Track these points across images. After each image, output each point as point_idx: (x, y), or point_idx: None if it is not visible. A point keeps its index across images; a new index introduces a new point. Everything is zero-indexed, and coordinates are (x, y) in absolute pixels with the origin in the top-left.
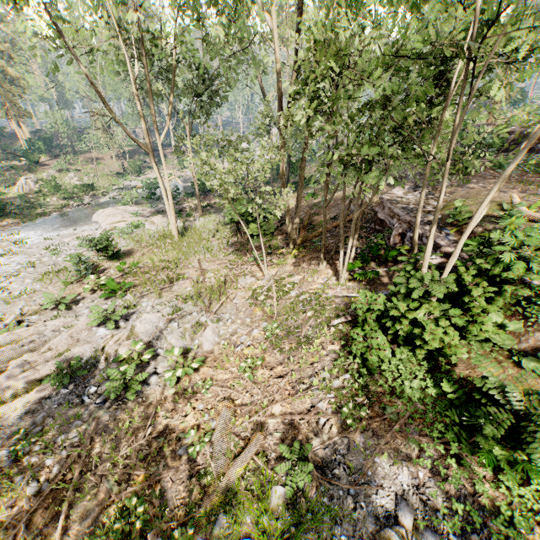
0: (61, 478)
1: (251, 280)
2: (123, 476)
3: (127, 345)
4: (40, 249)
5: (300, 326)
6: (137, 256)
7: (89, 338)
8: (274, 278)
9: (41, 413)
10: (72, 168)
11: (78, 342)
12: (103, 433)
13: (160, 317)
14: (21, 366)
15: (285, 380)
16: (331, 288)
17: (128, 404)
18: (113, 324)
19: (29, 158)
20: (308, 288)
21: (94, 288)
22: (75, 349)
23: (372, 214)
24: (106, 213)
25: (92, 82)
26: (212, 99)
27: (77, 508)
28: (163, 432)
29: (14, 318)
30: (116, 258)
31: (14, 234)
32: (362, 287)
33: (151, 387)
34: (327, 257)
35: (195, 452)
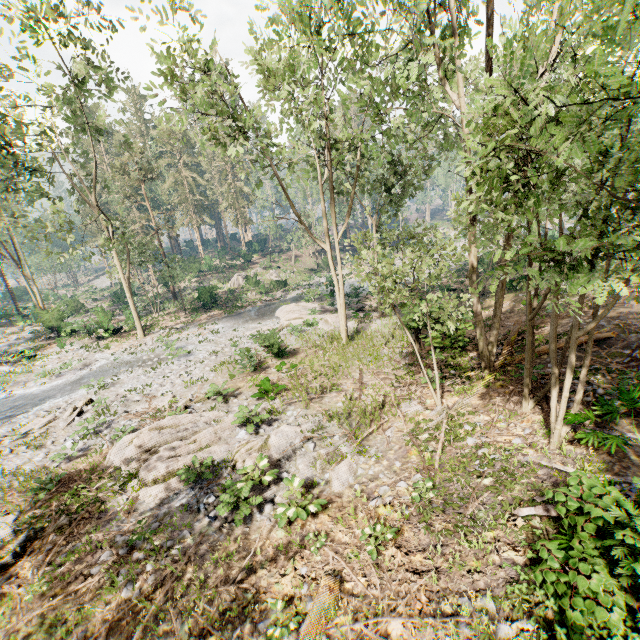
0: (150, 593)
1: (416, 408)
2: (198, 624)
3: (255, 458)
4: (226, 339)
5: (468, 497)
6: (300, 356)
7: (229, 439)
8: (449, 412)
9: (165, 507)
10: (274, 265)
11: (219, 440)
12: (197, 557)
13: (298, 433)
14: (168, 452)
15: (420, 582)
16: (533, 447)
17: (234, 531)
18: (254, 428)
19: (244, 257)
20: (495, 439)
21: (251, 385)
22: (213, 448)
23: (638, 334)
24: (288, 308)
25: (284, 191)
26: (404, 190)
27: (147, 639)
28: (253, 585)
29: (184, 402)
30: (281, 356)
31: (214, 324)
32: (594, 459)
33: (262, 518)
34: (536, 395)
35: (274, 637)
